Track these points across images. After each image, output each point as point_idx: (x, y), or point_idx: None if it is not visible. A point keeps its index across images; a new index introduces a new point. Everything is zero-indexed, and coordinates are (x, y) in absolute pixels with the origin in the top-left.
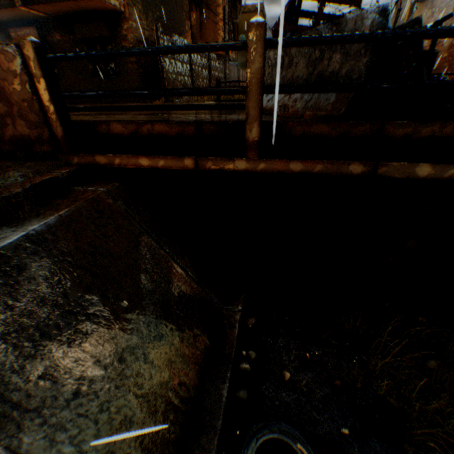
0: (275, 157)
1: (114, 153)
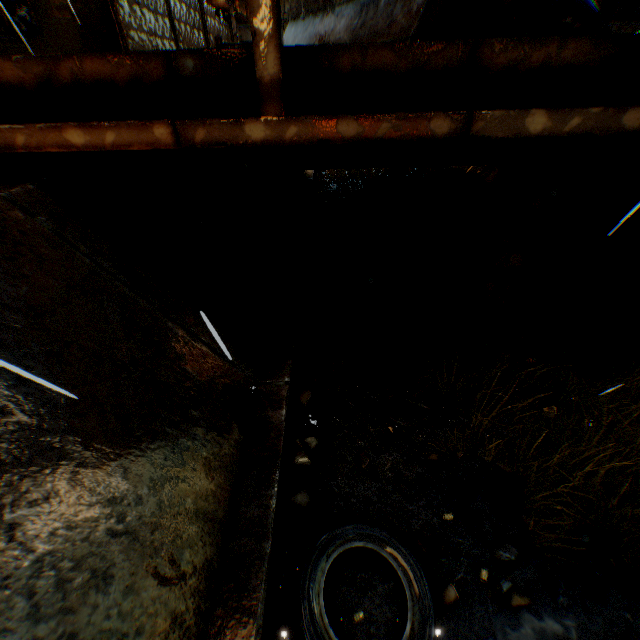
0: (313, 115)
1: (12, 124)
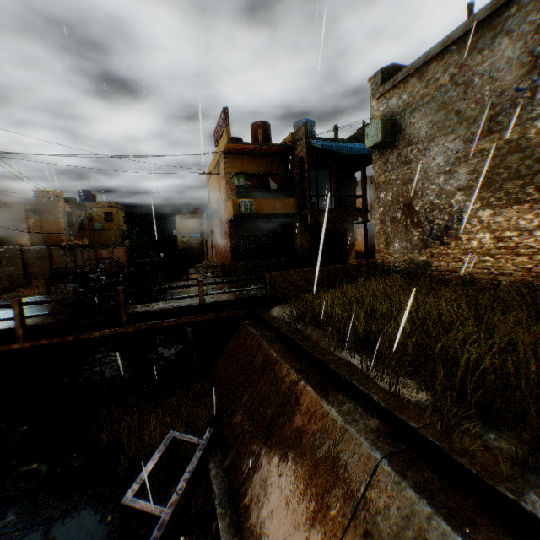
0: (36, 340)
1: None
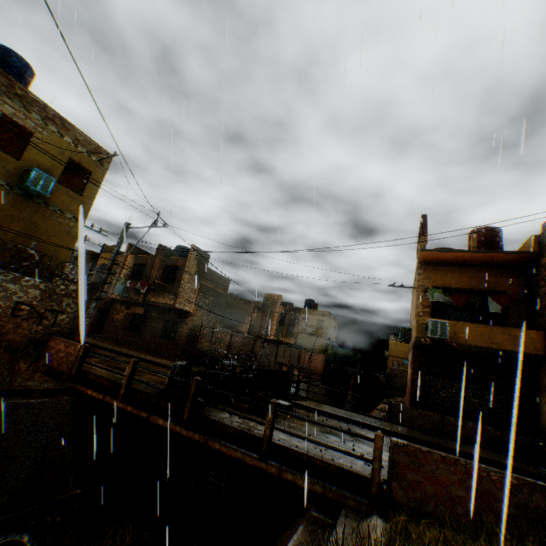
0: (127, 403)
1: (84, 386)
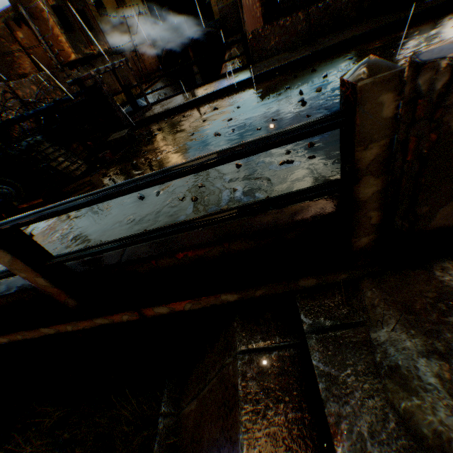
0: None
1: None
